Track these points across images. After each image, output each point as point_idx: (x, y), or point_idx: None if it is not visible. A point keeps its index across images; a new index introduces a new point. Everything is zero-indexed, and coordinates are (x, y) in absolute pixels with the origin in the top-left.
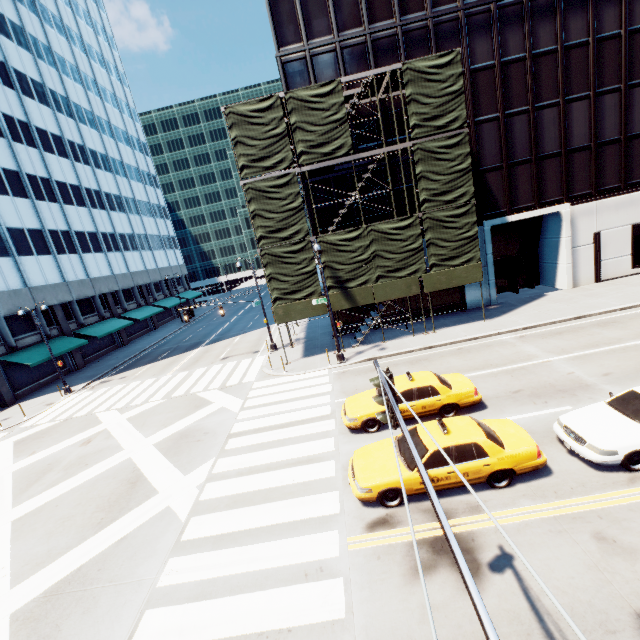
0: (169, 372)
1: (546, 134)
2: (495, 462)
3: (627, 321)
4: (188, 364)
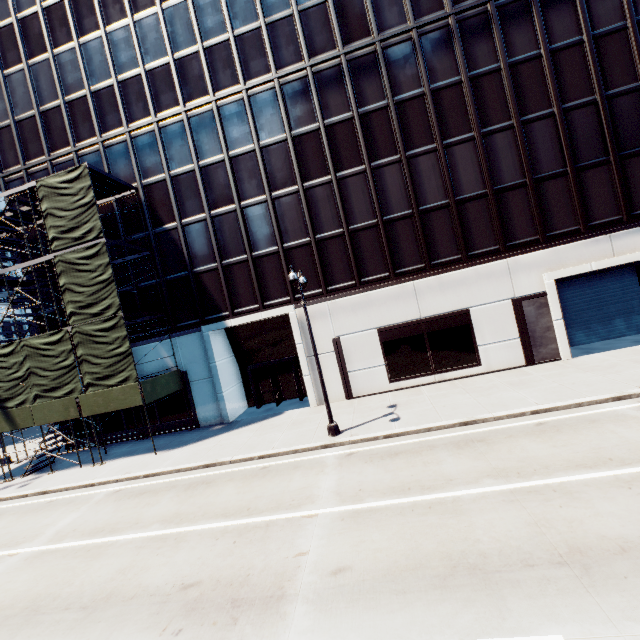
0: None
1: (258, 231)
2: None
3: (217, 484)
4: None
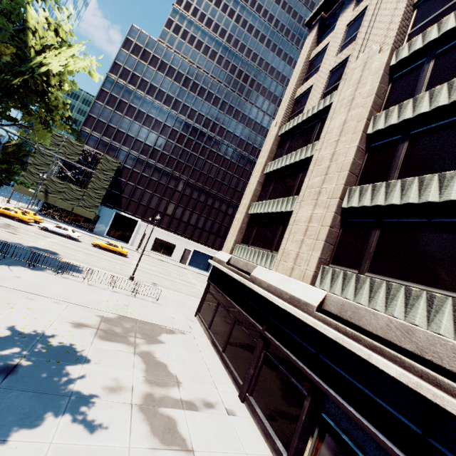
0: None
1: (145, 198)
2: (18, 215)
3: None
4: None
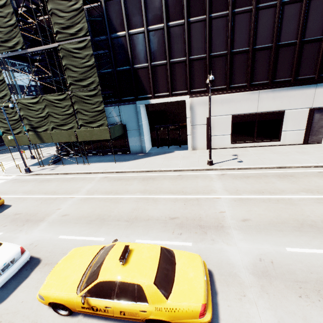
0: None
1: (175, 45)
2: None
3: (158, 180)
4: (1, 158)
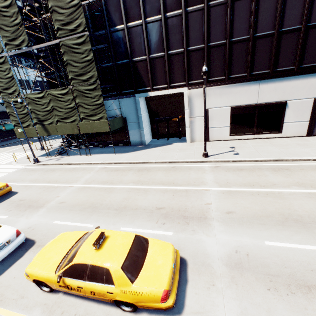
0: (4, 152)
1: (173, 37)
2: None
3: (153, 171)
4: (16, 149)
